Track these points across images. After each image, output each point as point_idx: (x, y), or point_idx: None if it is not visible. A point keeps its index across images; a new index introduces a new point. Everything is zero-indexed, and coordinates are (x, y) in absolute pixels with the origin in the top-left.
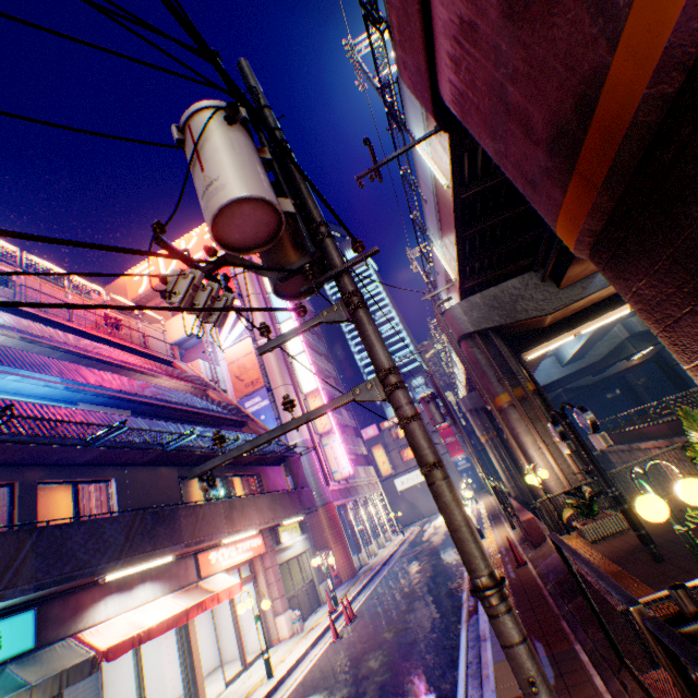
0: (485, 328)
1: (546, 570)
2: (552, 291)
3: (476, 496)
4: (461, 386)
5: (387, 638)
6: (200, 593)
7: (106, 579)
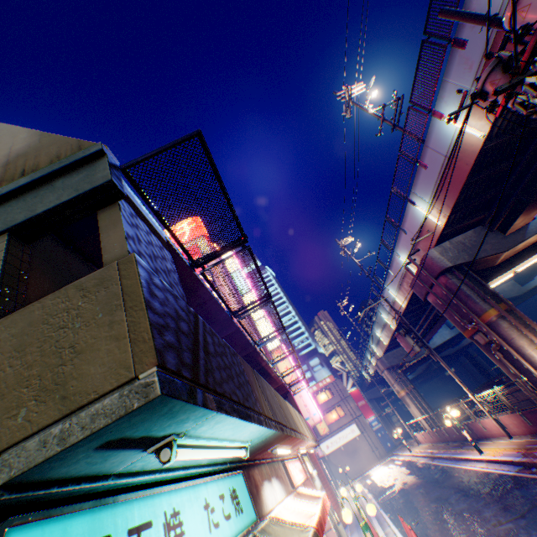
0: (461, 263)
1: None
2: (501, 237)
3: (398, 451)
4: (378, 348)
5: (511, 527)
6: (308, 499)
7: (277, 452)
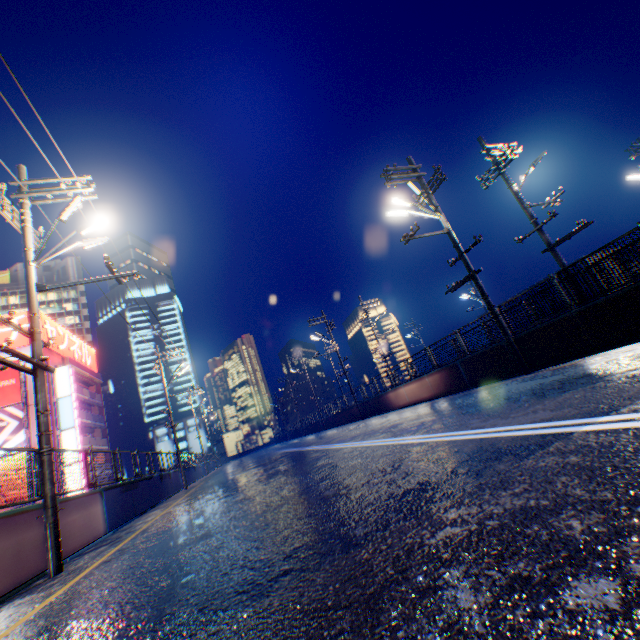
0: None
1: None
2: None
3: None
4: None
5: None
6: None
7: None
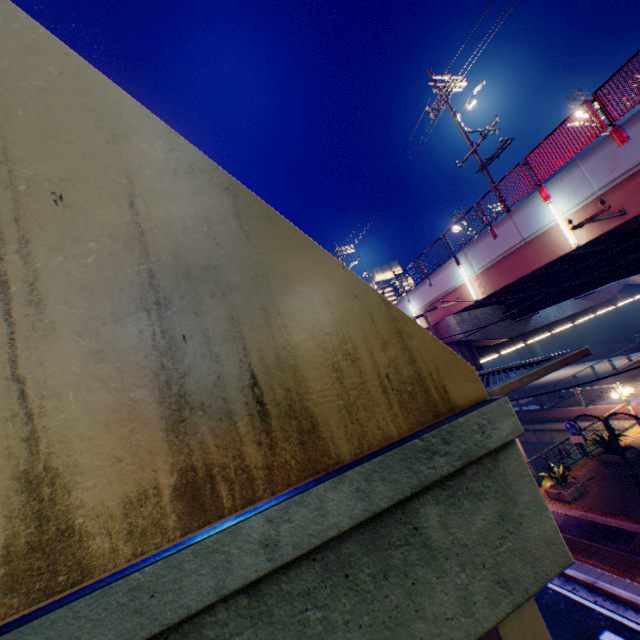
0: (471, 340)
1: (558, 524)
2: (509, 323)
3: None
4: None
5: None
6: None
7: None
